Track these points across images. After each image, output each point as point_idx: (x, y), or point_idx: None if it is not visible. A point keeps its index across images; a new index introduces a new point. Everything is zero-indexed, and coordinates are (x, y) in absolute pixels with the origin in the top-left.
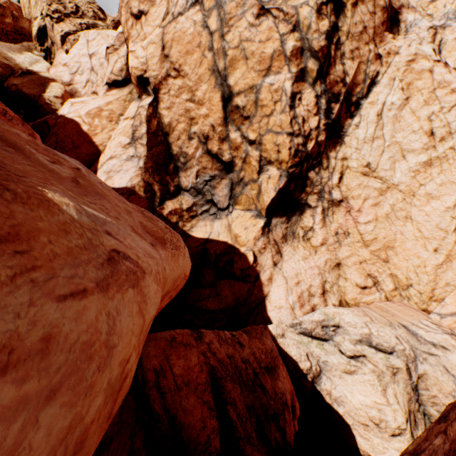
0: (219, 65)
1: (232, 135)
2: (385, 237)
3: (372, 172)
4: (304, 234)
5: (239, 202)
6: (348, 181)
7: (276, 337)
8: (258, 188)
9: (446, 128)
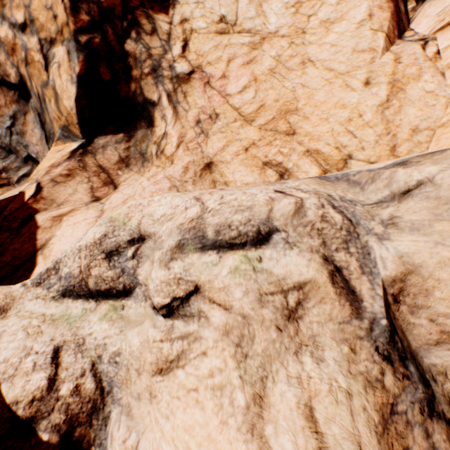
0: None
1: (1, 32)
2: (277, 100)
3: (232, 27)
4: (157, 148)
5: None
6: (198, 46)
7: None
8: (53, 93)
9: None
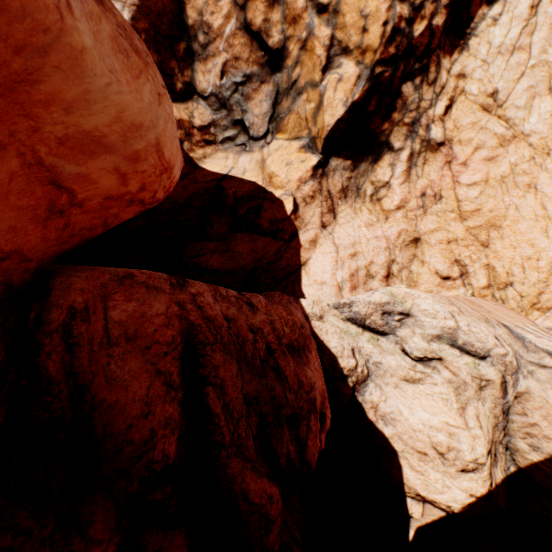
0: None
1: None
2: (492, 210)
3: (497, 108)
4: (374, 191)
5: (283, 129)
6: (459, 115)
7: (310, 317)
8: (318, 99)
9: None
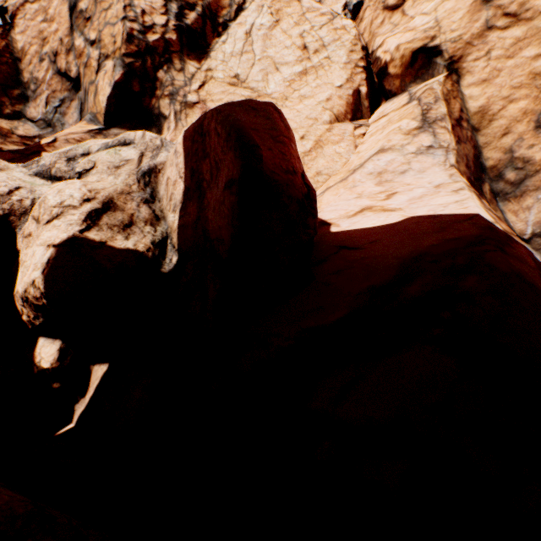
0: None
1: (78, 42)
2: None
3: (241, 83)
4: None
5: None
6: (211, 88)
7: None
8: (95, 89)
9: (319, 43)
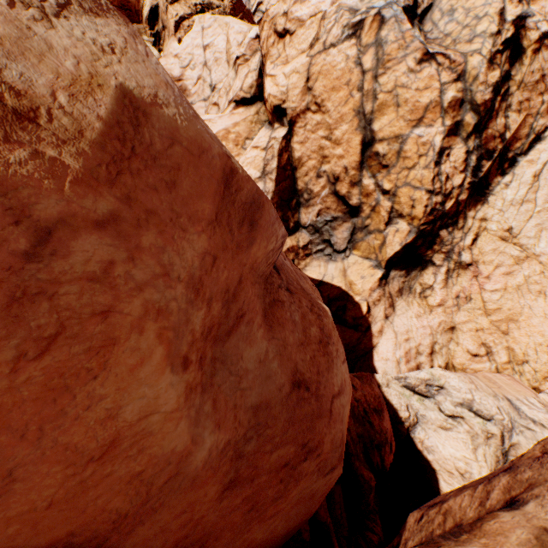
0: (365, 107)
1: (365, 180)
2: (510, 309)
3: (512, 238)
4: (422, 291)
5: (357, 248)
6: (483, 244)
7: (380, 385)
8: (382, 239)
9: None
